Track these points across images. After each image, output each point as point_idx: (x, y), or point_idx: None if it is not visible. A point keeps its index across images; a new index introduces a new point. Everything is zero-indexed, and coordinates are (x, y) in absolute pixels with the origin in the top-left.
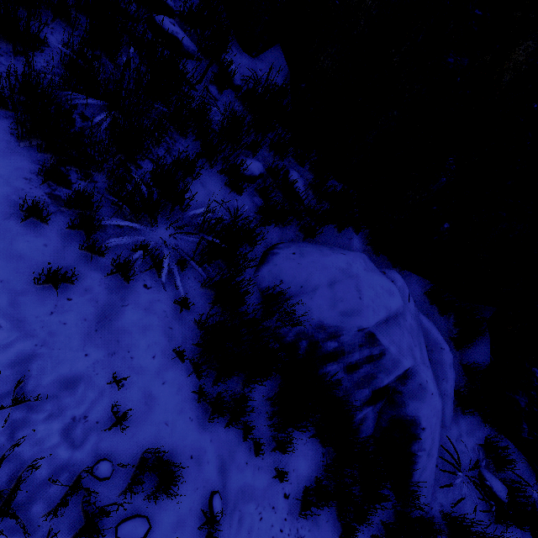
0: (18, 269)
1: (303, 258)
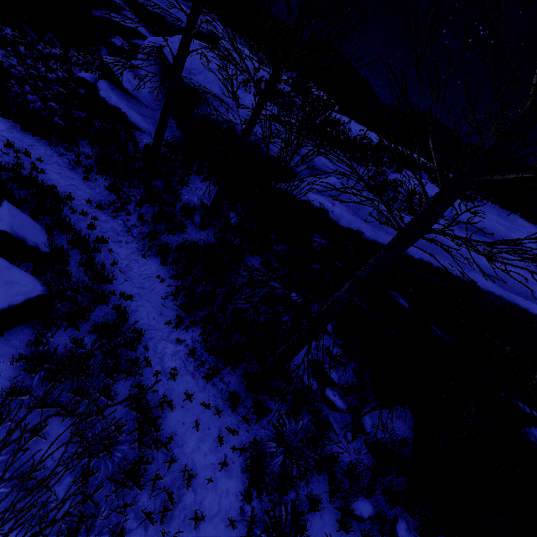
0: None
1: None
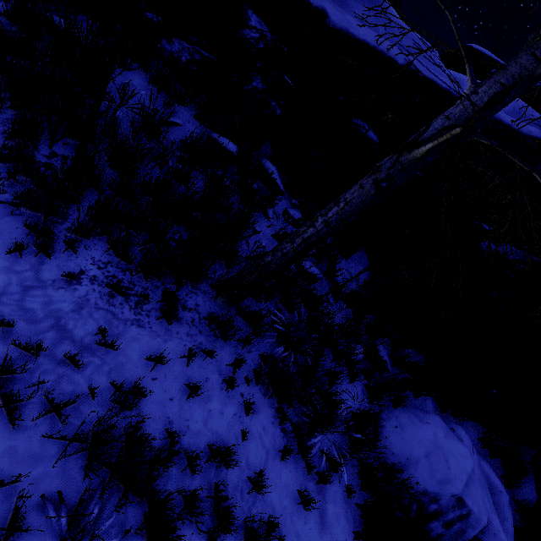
0: (287, 495)
1: (404, 432)
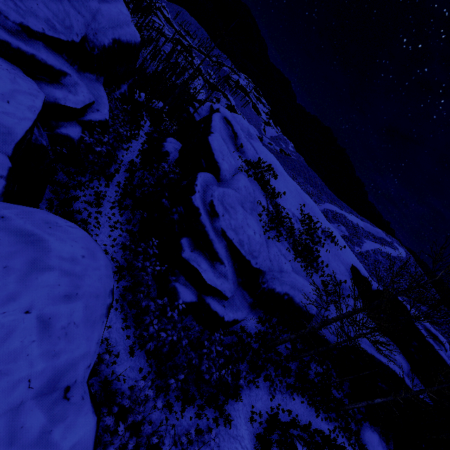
0: None
1: (364, 434)
